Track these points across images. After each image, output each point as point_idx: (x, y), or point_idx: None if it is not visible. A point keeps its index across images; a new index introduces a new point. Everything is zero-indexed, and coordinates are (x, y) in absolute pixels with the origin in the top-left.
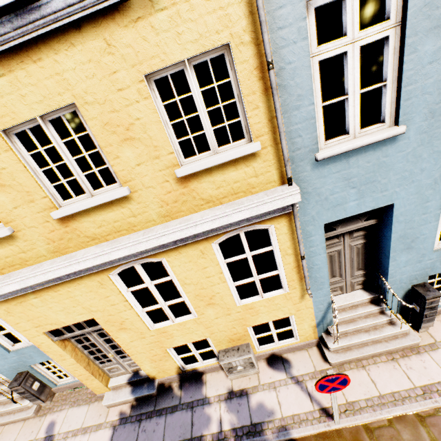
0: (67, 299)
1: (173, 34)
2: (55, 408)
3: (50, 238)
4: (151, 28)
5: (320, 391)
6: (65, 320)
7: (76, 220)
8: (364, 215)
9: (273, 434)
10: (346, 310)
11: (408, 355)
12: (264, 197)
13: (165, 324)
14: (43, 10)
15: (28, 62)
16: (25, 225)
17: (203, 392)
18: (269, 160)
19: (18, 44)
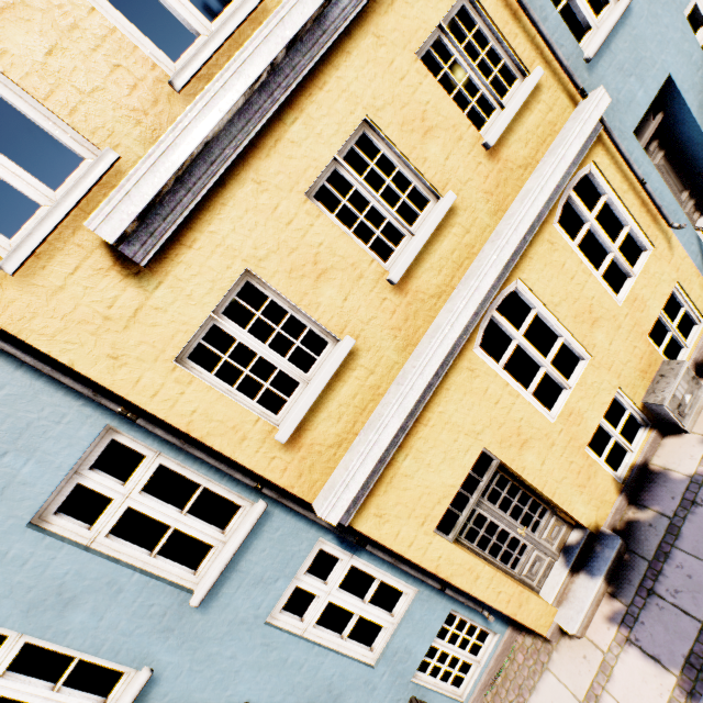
0: (442, 431)
1: (423, 1)
2: None
3: (394, 326)
4: (405, 5)
5: None
6: (452, 480)
7: (413, 278)
8: (648, 113)
9: None
10: None
11: None
12: (578, 117)
13: (563, 399)
14: (322, 26)
15: (315, 92)
16: (361, 323)
17: (679, 477)
18: (552, 86)
19: (307, 73)
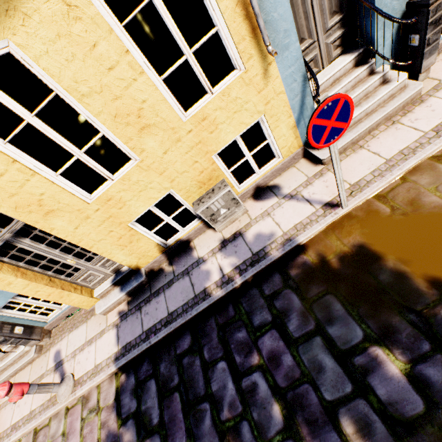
0: None
1: None
2: (56, 341)
3: None
4: None
5: (316, 146)
6: None
7: None
8: None
9: (279, 250)
10: (328, 90)
11: (410, 111)
12: None
13: (103, 187)
14: None
15: None
16: None
17: (195, 256)
18: None
19: None
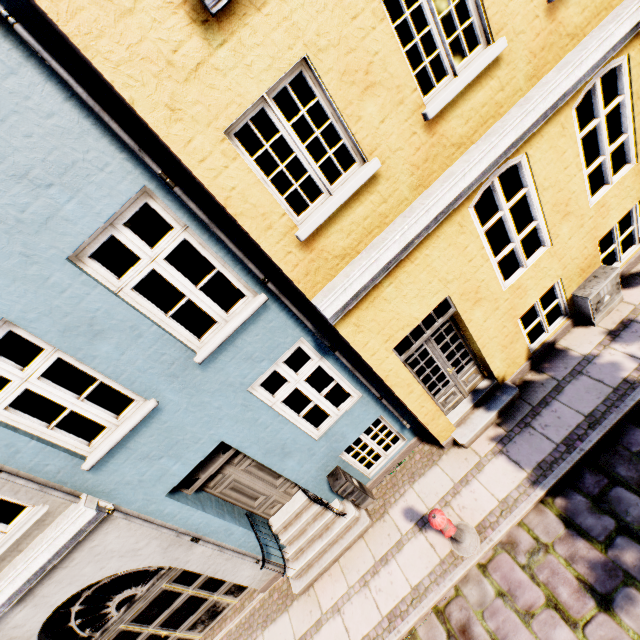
0: (423, 272)
1: None
2: (391, 500)
3: (414, 163)
4: None
5: None
6: (417, 314)
7: (444, 120)
8: None
9: None
10: None
11: None
12: None
13: (518, 274)
14: None
15: None
16: (389, 151)
17: (575, 355)
18: None
19: None
